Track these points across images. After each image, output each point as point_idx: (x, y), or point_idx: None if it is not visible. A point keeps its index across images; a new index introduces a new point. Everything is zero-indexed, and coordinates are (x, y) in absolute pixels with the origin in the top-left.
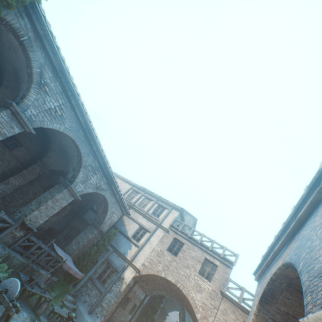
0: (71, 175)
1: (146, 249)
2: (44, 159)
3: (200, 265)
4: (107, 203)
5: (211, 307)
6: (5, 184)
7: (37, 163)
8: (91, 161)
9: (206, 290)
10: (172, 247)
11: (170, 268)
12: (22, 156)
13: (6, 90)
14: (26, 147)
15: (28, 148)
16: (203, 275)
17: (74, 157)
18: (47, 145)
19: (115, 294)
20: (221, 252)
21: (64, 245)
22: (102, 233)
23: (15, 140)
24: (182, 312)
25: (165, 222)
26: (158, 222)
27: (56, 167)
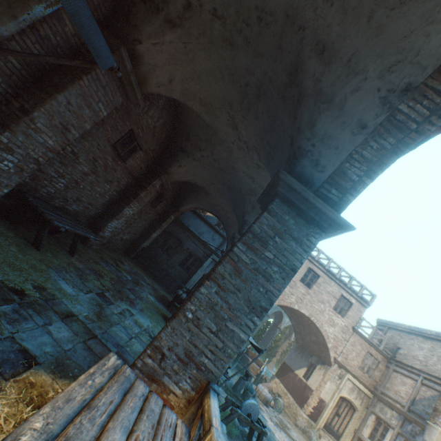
0: None
1: None
2: (170, 168)
3: (335, 302)
4: None
5: (341, 339)
6: (118, 219)
7: (159, 177)
8: None
9: (339, 325)
10: (304, 278)
11: (303, 302)
12: (136, 166)
13: (165, 30)
14: (144, 148)
15: (147, 150)
16: (335, 310)
17: None
18: (172, 138)
19: None
20: (359, 291)
21: (166, 259)
22: None
23: (133, 140)
24: None
25: None
26: None
27: (182, 177)
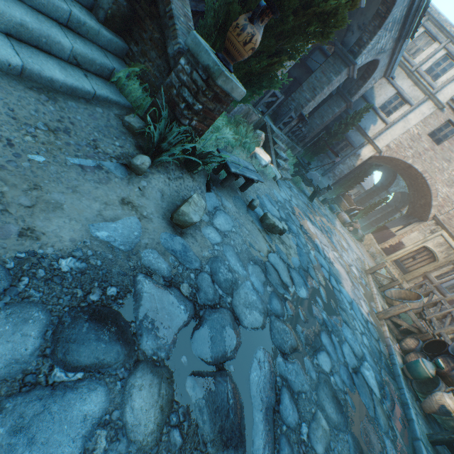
0: (354, 39)
1: (397, 129)
2: None
3: None
4: (374, 69)
5: (453, 201)
6: None
7: None
8: (399, 12)
9: None
10: (436, 133)
11: (421, 158)
12: None
13: None
14: None
15: None
16: None
17: (369, 1)
18: None
19: (348, 167)
20: None
21: None
22: (348, 107)
23: None
24: (392, 179)
25: (443, 92)
26: (431, 90)
27: None
